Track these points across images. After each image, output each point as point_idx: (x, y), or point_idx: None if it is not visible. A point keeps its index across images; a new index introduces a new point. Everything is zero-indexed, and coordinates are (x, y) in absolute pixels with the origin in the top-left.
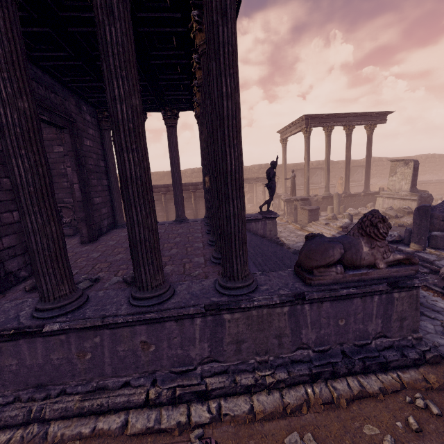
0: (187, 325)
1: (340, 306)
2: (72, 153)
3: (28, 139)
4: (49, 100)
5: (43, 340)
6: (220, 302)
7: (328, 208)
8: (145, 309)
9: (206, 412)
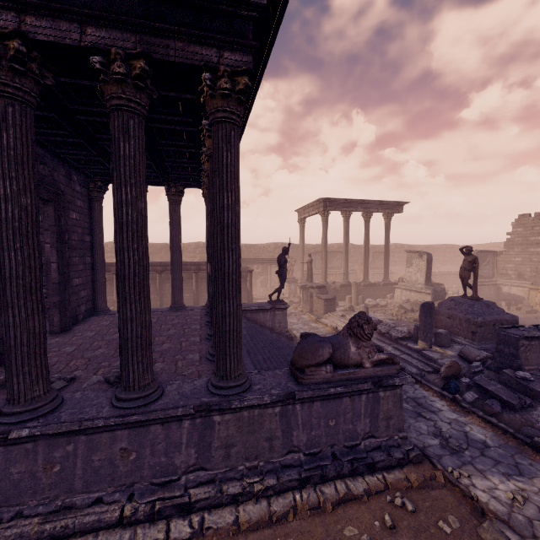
0: (174, 428)
1: (331, 405)
2: (54, 228)
3: (25, 233)
4: (37, 172)
5: (4, 450)
6: (210, 403)
7: (346, 297)
8: (129, 411)
9: (187, 527)
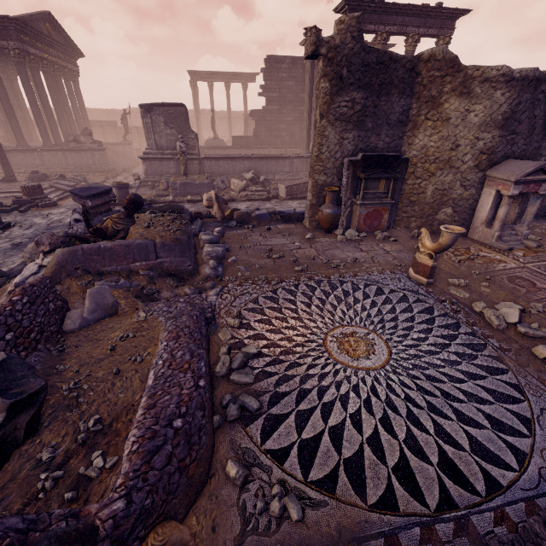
0: (33, 154)
1: (78, 154)
2: None
3: None
4: None
5: None
6: (40, 148)
7: None
8: (19, 148)
9: None
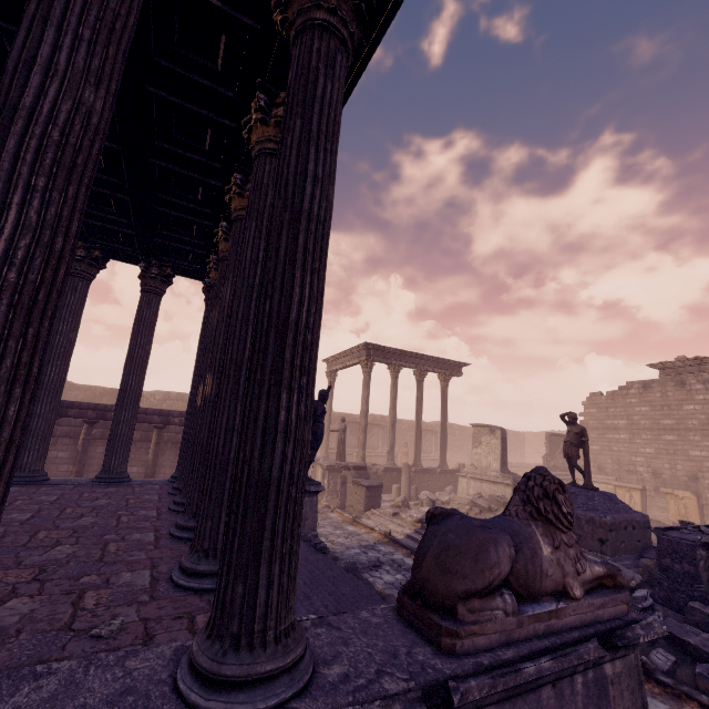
0: None
1: None
2: None
3: None
4: None
5: None
6: None
7: (393, 488)
8: None
9: None
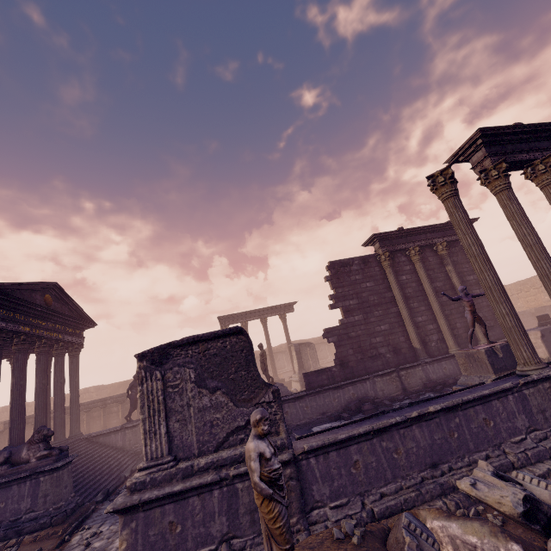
0: None
1: (3, 492)
2: None
3: None
4: None
5: None
6: None
7: None
8: None
9: None
